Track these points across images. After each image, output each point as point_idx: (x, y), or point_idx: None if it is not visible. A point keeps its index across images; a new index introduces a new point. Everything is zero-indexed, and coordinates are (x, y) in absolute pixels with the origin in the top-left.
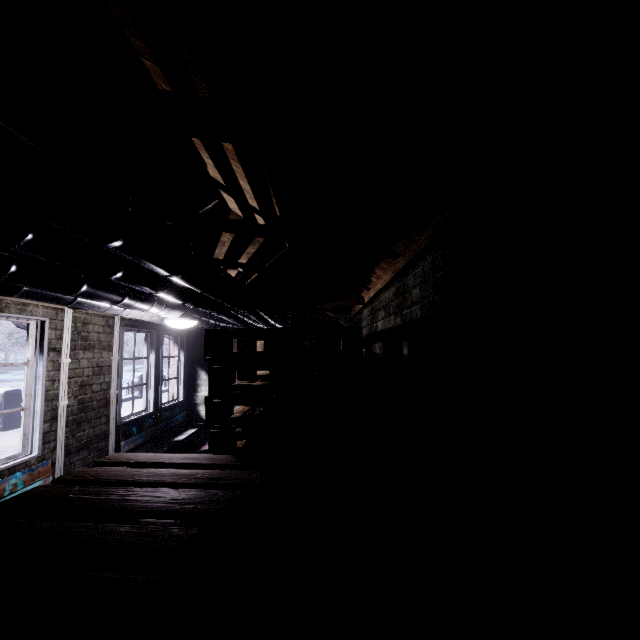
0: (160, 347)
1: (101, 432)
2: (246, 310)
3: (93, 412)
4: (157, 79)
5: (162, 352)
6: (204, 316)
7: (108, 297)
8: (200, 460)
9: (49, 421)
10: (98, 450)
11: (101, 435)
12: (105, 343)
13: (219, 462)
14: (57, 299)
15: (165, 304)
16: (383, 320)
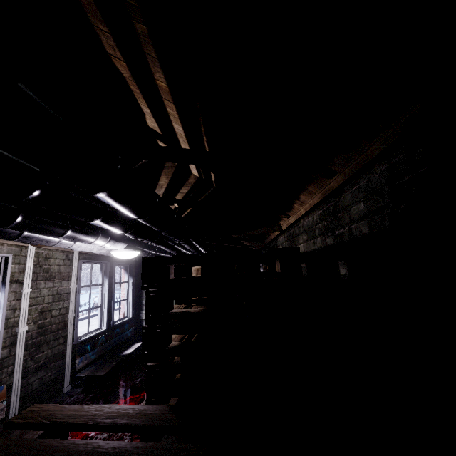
0: (113, 275)
1: (59, 352)
2: (181, 239)
3: (52, 334)
4: (94, 19)
5: (114, 279)
6: (146, 247)
7: (49, 229)
8: (131, 418)
9: (8, 347)
10: (55, 368)
11: (59, 354)
12: (65, 274)
13: (154, 422)
14: (1, 233)
15: (110, 237)
16: (305, 243)
